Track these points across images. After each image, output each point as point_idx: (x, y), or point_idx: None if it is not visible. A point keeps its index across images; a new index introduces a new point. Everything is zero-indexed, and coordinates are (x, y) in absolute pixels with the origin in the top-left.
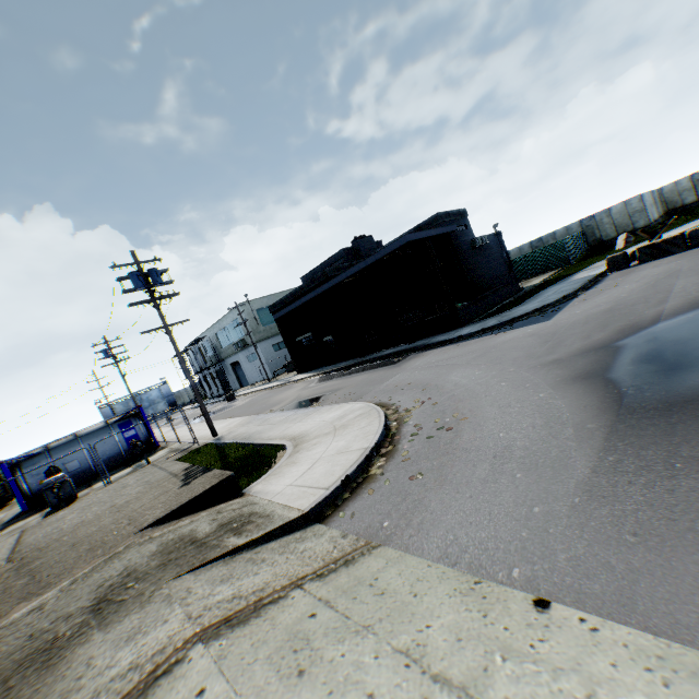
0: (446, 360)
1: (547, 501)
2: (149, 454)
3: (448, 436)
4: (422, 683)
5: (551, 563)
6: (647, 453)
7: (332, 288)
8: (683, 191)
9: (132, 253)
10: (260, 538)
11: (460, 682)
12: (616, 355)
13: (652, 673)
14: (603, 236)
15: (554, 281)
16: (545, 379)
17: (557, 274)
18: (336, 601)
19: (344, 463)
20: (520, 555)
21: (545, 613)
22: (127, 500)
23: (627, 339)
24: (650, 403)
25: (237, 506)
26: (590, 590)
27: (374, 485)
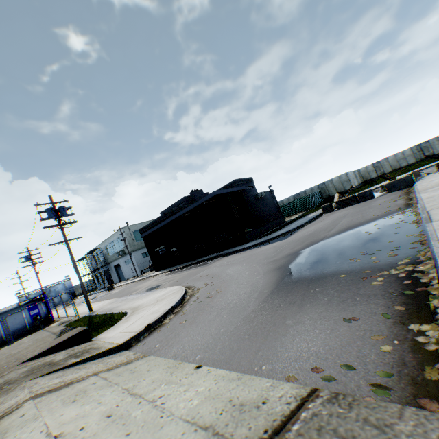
0: (231, 262)
1: (228, 326)
2: (46, 326)
3: (208, 301)
4: (124, 396)
5: (213, 351)
6: (276, 301)
7: (176, 219)
8: (370, 171)
9: (50, 197)
10: (89, 358)
11: (140, 393)
12: (297, 257)
13: (215, 381)
14: (330, 193)
15: (300, 217)
16: (264, 270)
17: (304, 214)
18: (110, 377)
19: (151, 318)
20: (204, 350)
21: (197, 369)
22: (20, 350)
23: (306, 249)
24: (292, 279)
25: (85, 345)
26: (220, 358)
27: (162, 328)
